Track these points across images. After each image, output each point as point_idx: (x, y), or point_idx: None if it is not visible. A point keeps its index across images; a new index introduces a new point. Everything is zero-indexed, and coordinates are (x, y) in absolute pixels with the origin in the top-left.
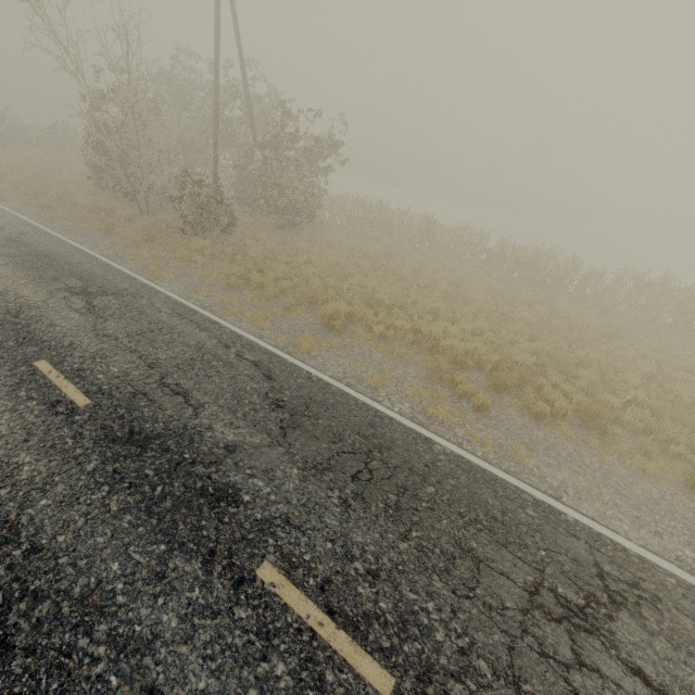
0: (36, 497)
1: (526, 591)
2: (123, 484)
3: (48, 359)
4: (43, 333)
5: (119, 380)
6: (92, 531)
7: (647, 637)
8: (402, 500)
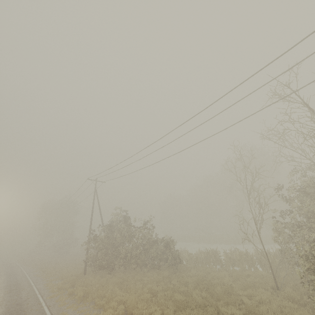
0: None
1: None
2: None
3: None
4: None
5: None
6: None
7: None
8: None
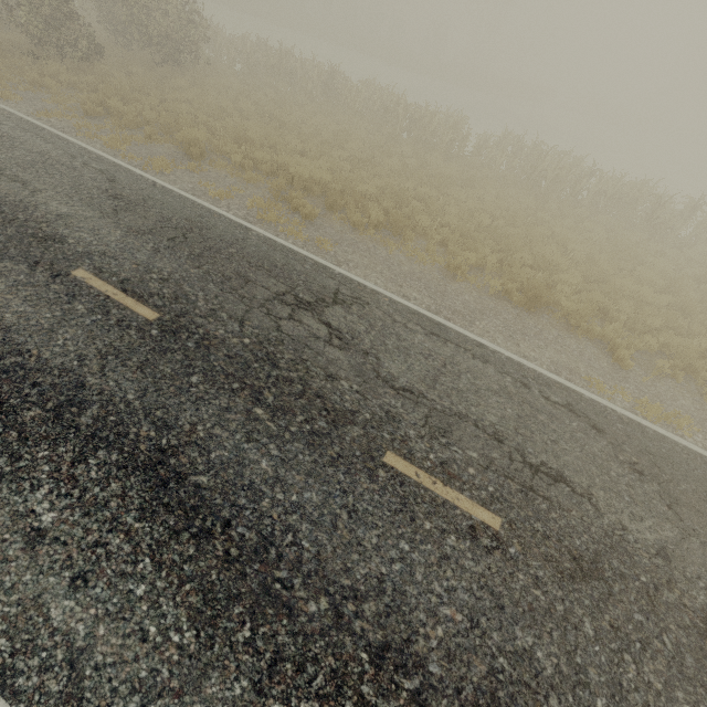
0: None
1: (275, 294)
2: None
3: None
4: None
5: None
6: None
7: (345, 315)
8: (205, 253)
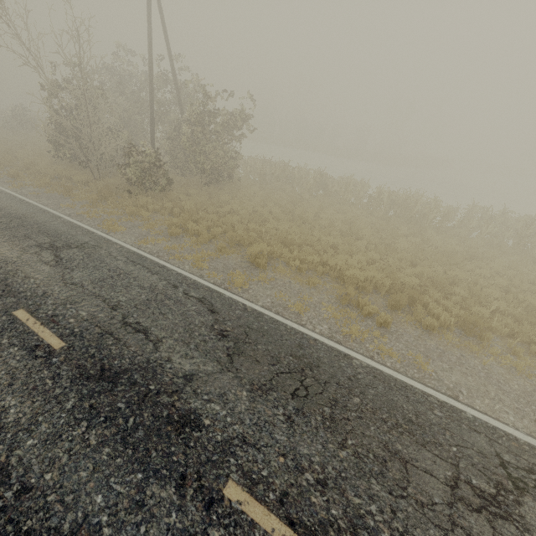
0: (23, 438)
1: (447, 485)
2: (99, 419)
3: (25, 308)
4: (20, 285)
5: (88, 323)
6: (76, 466)
7: None
8: (335, 411)
